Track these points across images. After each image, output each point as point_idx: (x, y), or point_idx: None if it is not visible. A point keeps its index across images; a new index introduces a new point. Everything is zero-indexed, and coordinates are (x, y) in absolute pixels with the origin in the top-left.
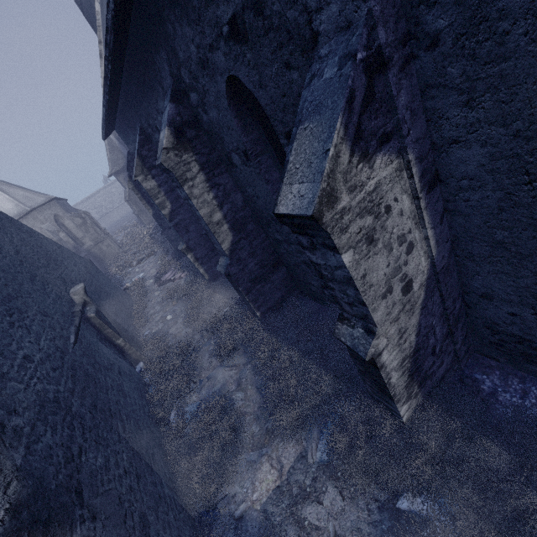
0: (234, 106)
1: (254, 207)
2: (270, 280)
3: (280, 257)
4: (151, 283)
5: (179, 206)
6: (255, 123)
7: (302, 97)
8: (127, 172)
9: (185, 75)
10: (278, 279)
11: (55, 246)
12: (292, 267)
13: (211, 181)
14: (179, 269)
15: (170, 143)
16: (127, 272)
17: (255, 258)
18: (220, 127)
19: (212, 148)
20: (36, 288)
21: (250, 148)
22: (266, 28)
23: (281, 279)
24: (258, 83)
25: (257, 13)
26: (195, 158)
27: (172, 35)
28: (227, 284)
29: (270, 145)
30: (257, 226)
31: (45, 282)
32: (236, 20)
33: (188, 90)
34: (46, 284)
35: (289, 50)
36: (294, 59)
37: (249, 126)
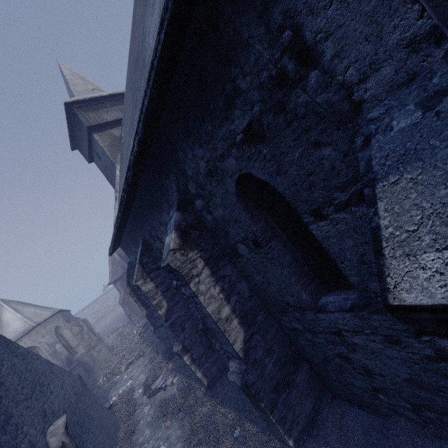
0: (241, 201)
1: (263, 295)
2: (294, 384)
3: (299, 349)
4: (139, 393)
5: (174, 304)
6: (261, 213)
7: (361, 158)
8: (126, 279)
9: (191, 187)
10: (302, 381)
11: (46, 365)
12: (318, 361)
13: (216, 274)
14: (171, 372)
15: (177, 244)
16: (115, 380)
17: (272, 355)
18: (225, 222)
19: (214, 244)
20: (5, 438)
21: (260, 236)
22: (288, 121)
23: (306, 380)
24: (275, 172)
25: (277, 112)
26: (200, 254)
27: (183, 160)
28: (230, 390)
29: (279, 230)
30: (267, 315)
31: (20, 423)
32: (251, 126)
33: (193, 198)
34: (20, 428)
35: (319, 130)
36: (326, 136)
37: (256, 216)
